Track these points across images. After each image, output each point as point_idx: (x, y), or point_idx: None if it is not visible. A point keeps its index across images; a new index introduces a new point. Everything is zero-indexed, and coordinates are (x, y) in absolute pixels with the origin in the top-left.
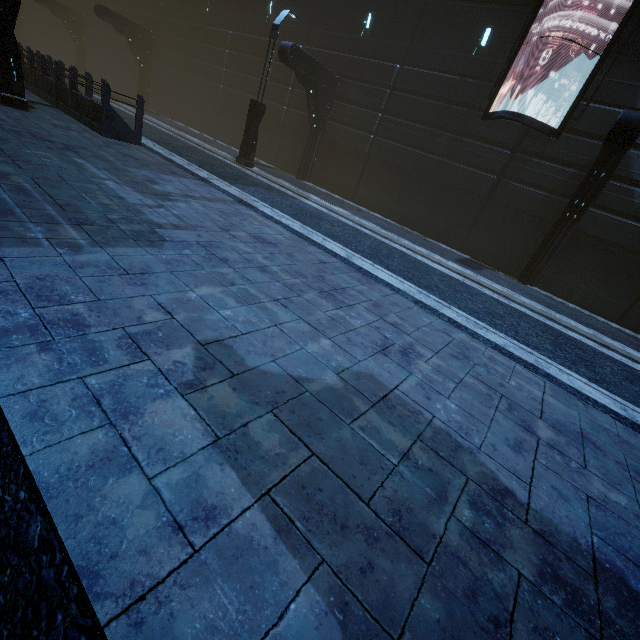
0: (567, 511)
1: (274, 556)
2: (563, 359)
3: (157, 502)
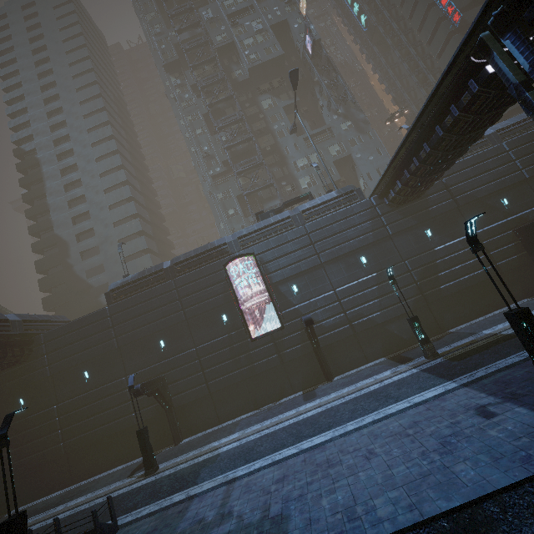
0: (431, 442)
1: (421, 497)
2: (384, 403)
3: (405, 513)
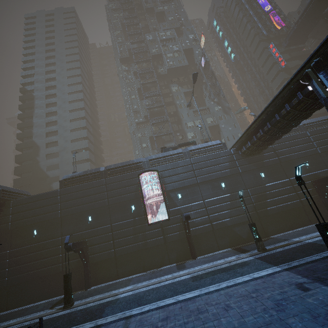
0: (269, 302)
1: None
2: (233, 276)
3: None
